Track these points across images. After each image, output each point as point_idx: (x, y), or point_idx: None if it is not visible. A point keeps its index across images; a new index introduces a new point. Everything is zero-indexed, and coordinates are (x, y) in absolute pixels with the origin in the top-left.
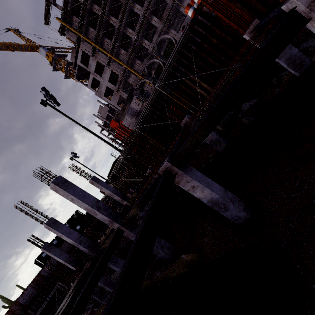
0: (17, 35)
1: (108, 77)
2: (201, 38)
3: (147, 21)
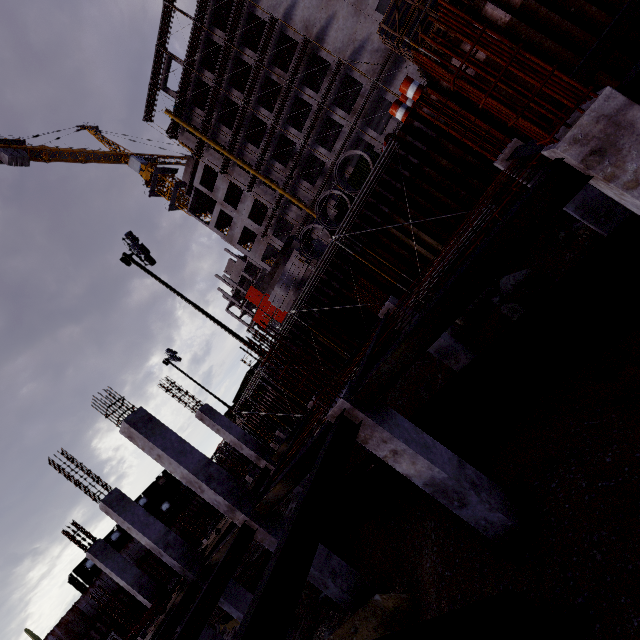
0: (96, 137)
1: (247, 209)
2: (420, 157)
3: (325, 115)
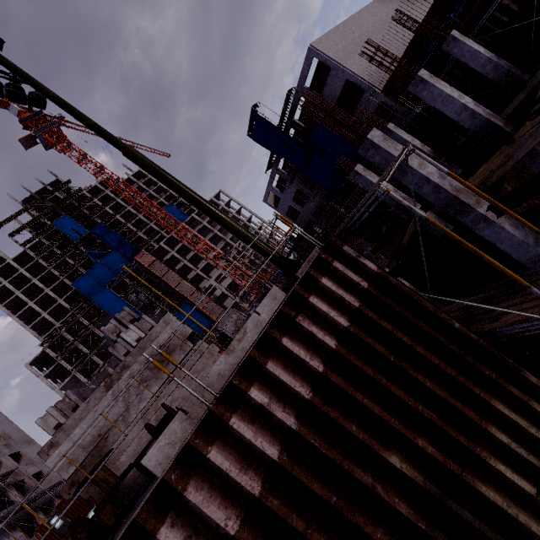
0: None
1: None
2: None
3: None
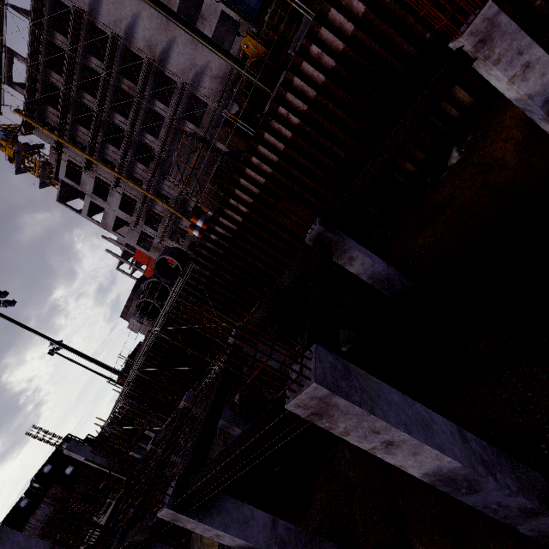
0: None
1: (117, 202)
2: (212, 270)
3: (177, 127)
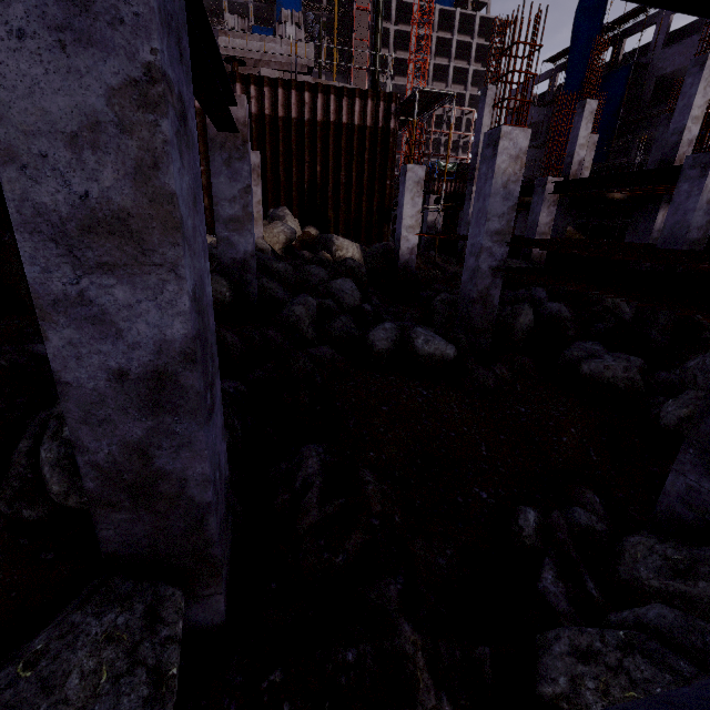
0: None
1: None
2: None
3: None
